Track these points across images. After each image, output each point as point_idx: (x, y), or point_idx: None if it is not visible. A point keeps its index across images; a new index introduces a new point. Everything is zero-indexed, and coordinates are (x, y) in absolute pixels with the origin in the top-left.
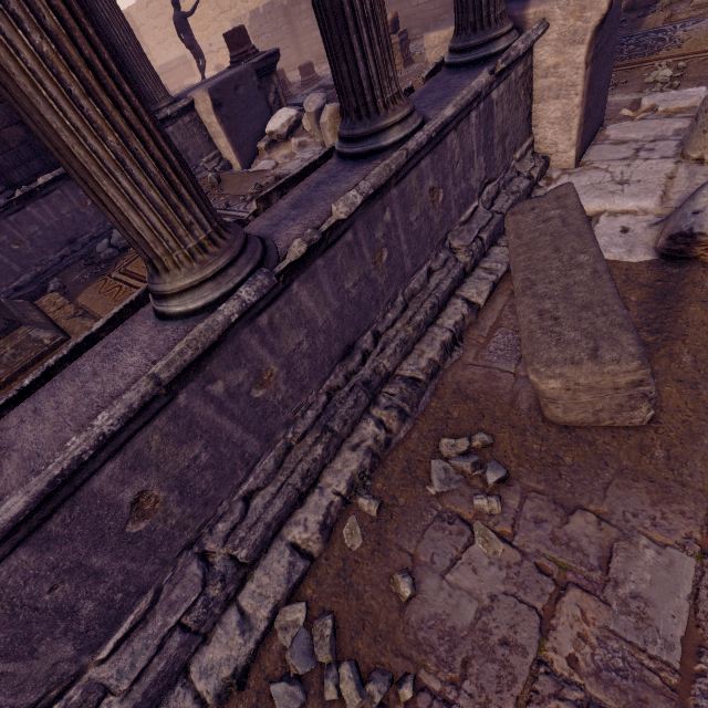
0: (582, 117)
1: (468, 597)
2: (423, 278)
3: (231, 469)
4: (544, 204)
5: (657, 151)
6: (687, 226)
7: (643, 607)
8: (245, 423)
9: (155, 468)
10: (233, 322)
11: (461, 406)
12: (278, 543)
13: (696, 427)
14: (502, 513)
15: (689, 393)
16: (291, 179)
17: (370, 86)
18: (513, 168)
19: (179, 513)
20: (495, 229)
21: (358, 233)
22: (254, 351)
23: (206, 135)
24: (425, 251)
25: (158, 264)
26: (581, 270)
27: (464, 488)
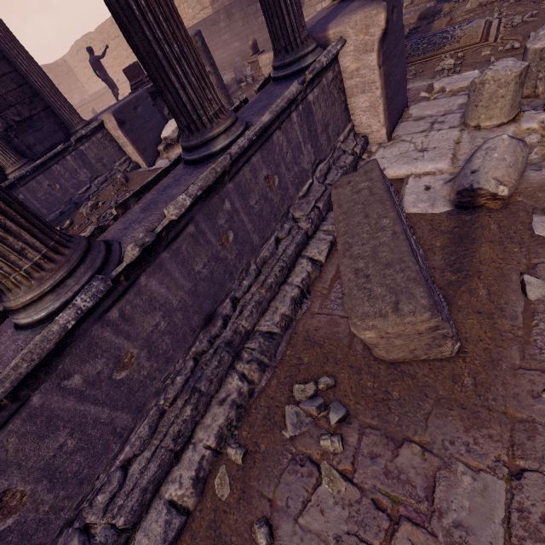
0: (385, 105)
1: (317, 540)
2: (272, 246)
3: (104, 445)
4: (357, 178)
5: (447, 122)
6: (468, 183)
7: (465, 536)
8: (111, 403)
9: (16, 466)
10: (71, 328)
11: (310, 352)
12: (157, 502)
13: (495, 354)
14: (344, 451)
15: (487, 323)
16: (146, 186)
17: (193, 108)
18: (340, 148)
19: (52, 498)
20: (329, 198)
21: (201, 225)
22: (110, 341)
23: (116, 145)
24: (270, 225)
25: (1, 286)
26: (384, 232)
27: (312, 429)
